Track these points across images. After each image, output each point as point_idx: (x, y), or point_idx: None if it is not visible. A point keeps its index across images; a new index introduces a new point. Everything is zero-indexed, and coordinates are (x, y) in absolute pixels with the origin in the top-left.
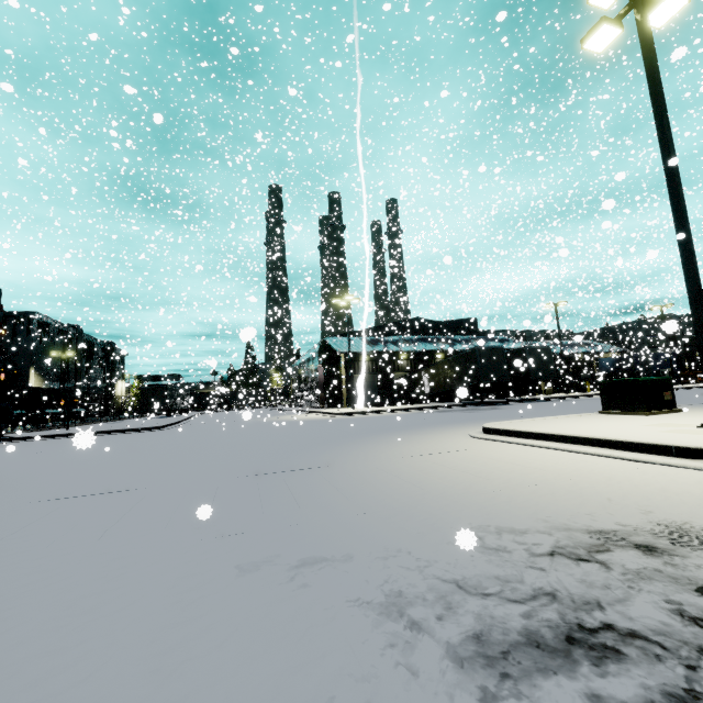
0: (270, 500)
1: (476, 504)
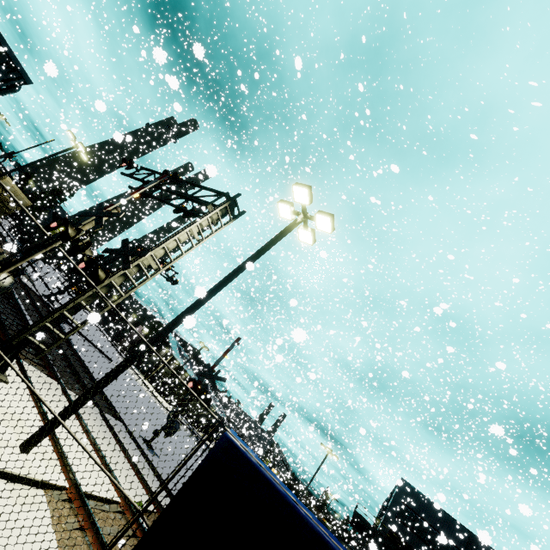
0: None
1: None
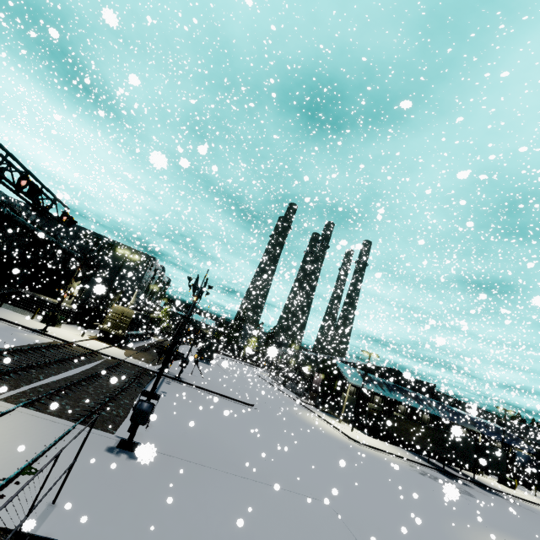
0: None
1: None
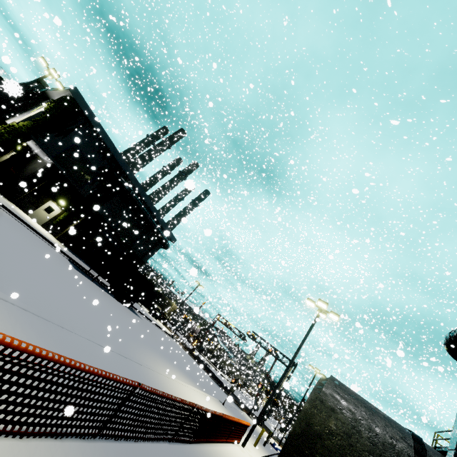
0: None
1: None
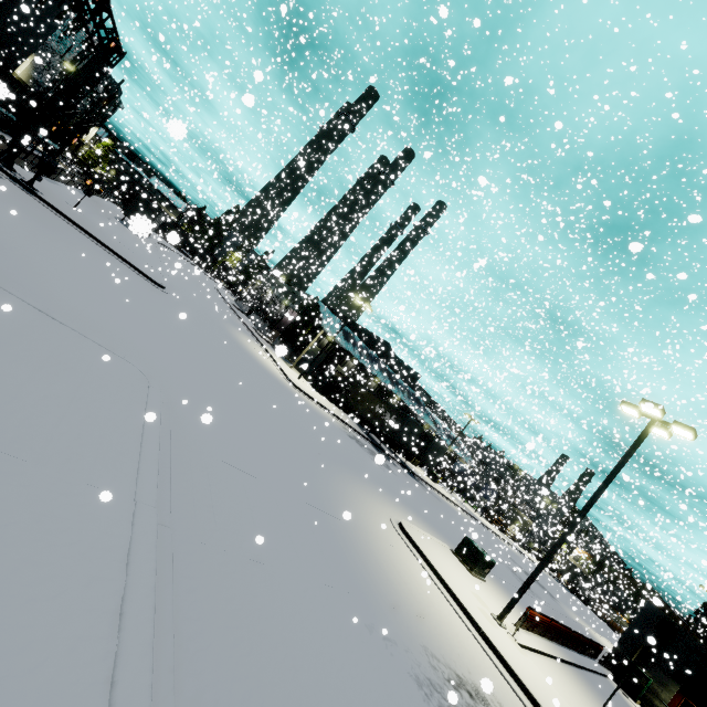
0: (342, 557)
1: (420, 625)
